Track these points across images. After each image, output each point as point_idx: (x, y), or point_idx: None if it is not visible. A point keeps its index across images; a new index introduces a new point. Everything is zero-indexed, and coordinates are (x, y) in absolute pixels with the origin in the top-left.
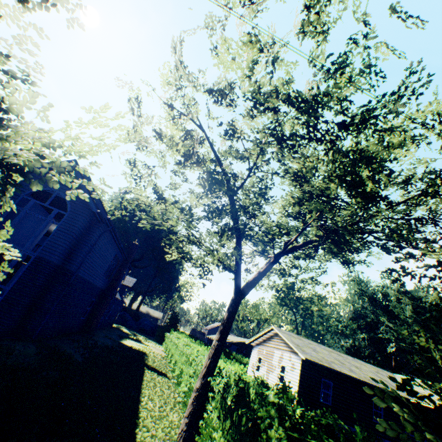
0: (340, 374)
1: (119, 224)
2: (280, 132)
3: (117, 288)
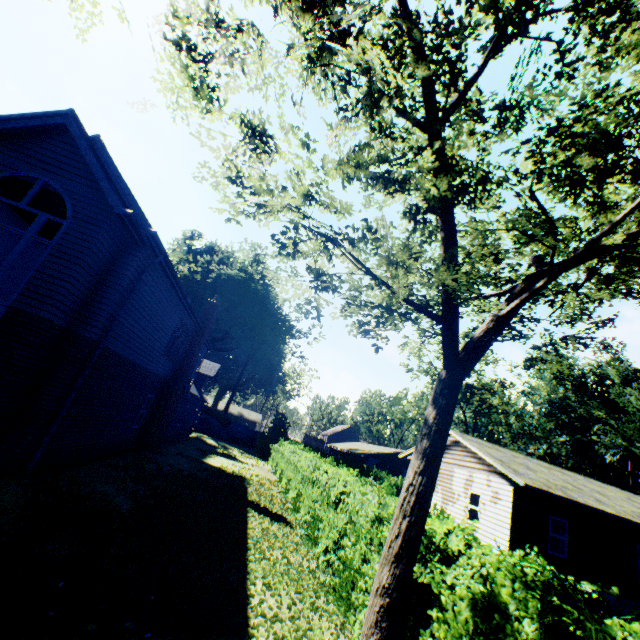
0: (579, 508)
1: (187, 285)
2: None
3: (190, 378)
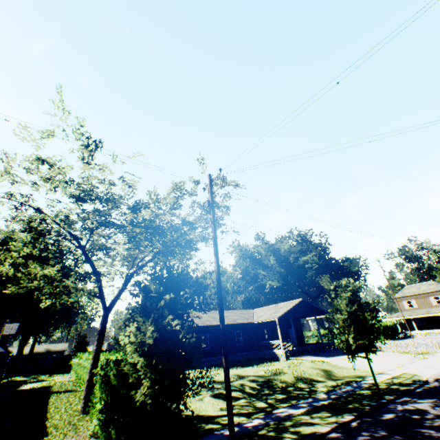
0: (213, 326)
1: None
2: (90, 228)
3: None
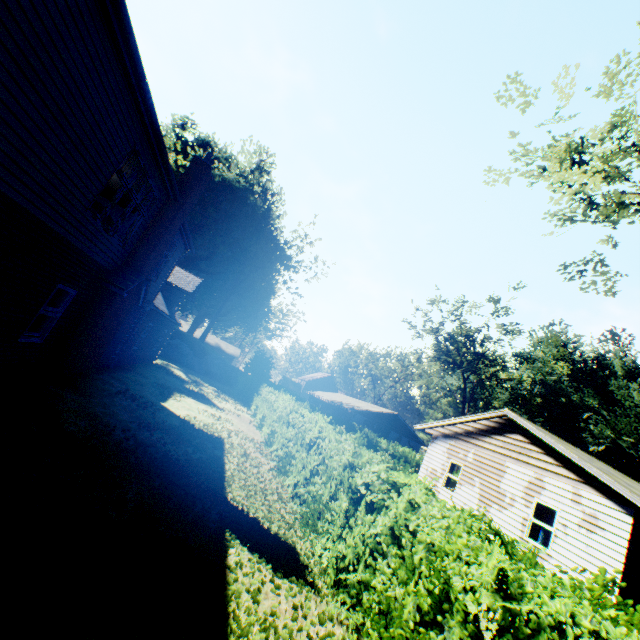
0: None
1: None
2: None
3: (154, 283)
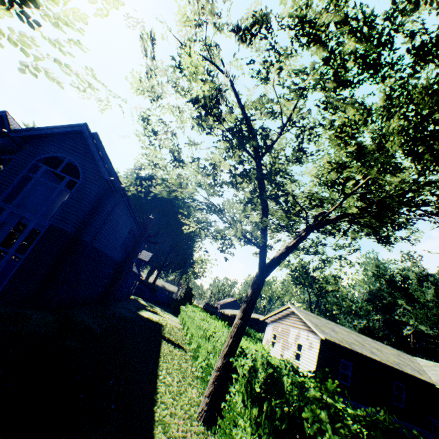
0: (360, 356)
1: (134, 200)
2: (340, 57)
3: (133, 261)
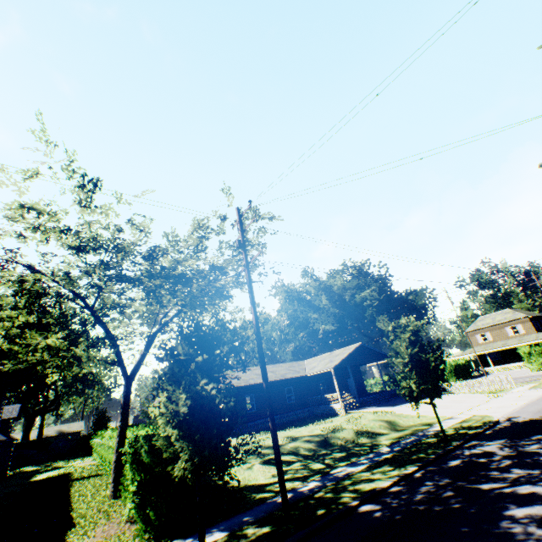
0: (258, 385)
1: None
2: (98, 286)
3: None
